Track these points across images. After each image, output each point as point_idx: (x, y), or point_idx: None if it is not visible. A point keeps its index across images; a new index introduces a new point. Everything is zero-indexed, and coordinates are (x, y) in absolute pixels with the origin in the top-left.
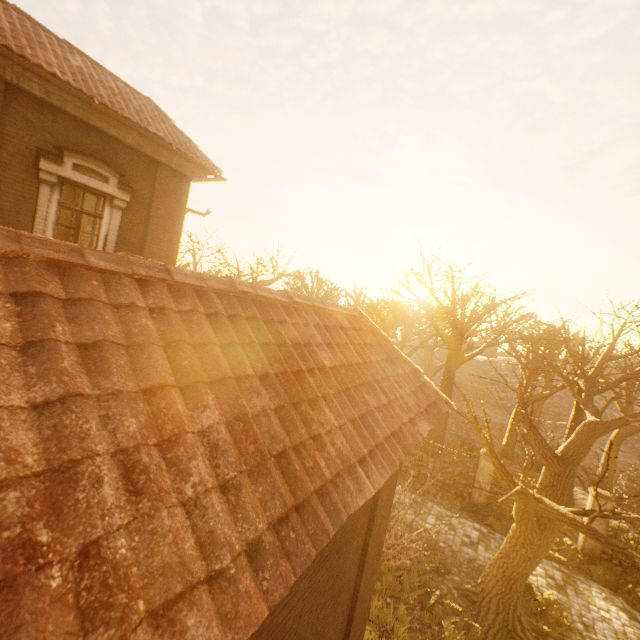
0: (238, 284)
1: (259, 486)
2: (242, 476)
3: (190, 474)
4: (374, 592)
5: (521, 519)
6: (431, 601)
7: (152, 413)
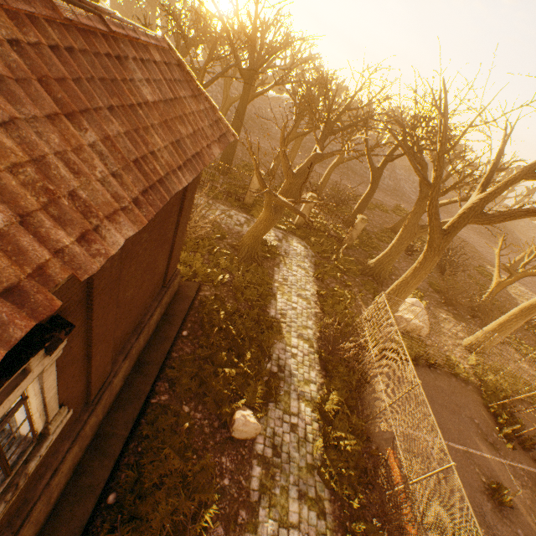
0: (61, 9)
1: (130, 176)
2: (120, 171)
3: (96, 167)
4: (182, 251)
5: (267, 208)
6: (215, 251)
7: (59, 132)
